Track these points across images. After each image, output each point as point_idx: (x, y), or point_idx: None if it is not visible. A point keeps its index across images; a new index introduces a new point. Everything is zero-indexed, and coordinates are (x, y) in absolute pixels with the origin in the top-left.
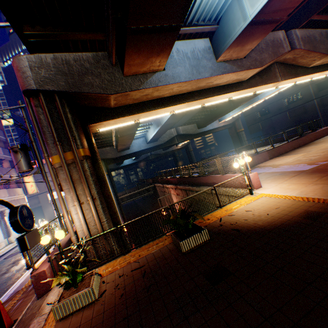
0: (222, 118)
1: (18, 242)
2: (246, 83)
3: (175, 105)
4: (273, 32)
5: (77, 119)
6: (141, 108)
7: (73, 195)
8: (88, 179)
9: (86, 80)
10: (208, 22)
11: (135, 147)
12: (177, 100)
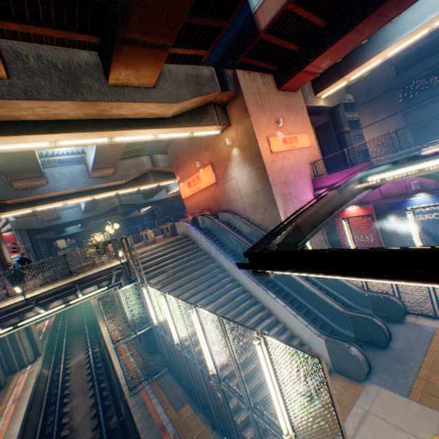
0: (169, 190)
1: None
2: (126, 185)
3: (63, 201)
4: (139, 157)
5: None
6: (36, 204)
7: None
8: None
9: None
10: (79, 159)
11: (69, 217)
12: (65, 198)
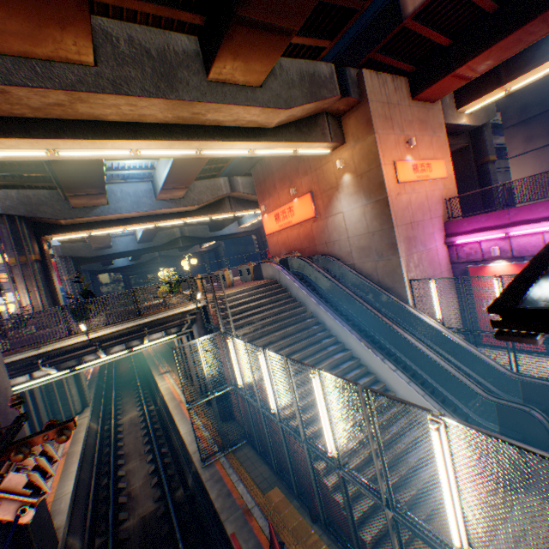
0: (241, 222)
1: (0, 294)
2: (196, 212)
3: (123, 226)
4: (216, 179)
5: (33, 233)
6: (92, 227)
7: (24, 285)
8: (38, 276)
9: (43, 209)
10: (146, 176)
11: (121, 247)
12: (126, 222)
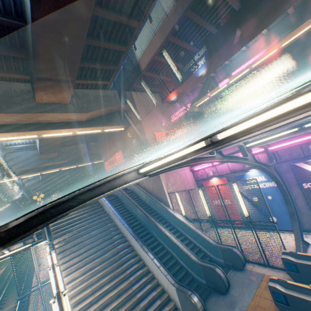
0: None
1: None
2: (67, 163)
3: (18, 176)
4: (78, 144)
5: None
6: None
7: None
8: None
9: None
10: (33, 146)
11: (30, 186)
12: (20, 173)
